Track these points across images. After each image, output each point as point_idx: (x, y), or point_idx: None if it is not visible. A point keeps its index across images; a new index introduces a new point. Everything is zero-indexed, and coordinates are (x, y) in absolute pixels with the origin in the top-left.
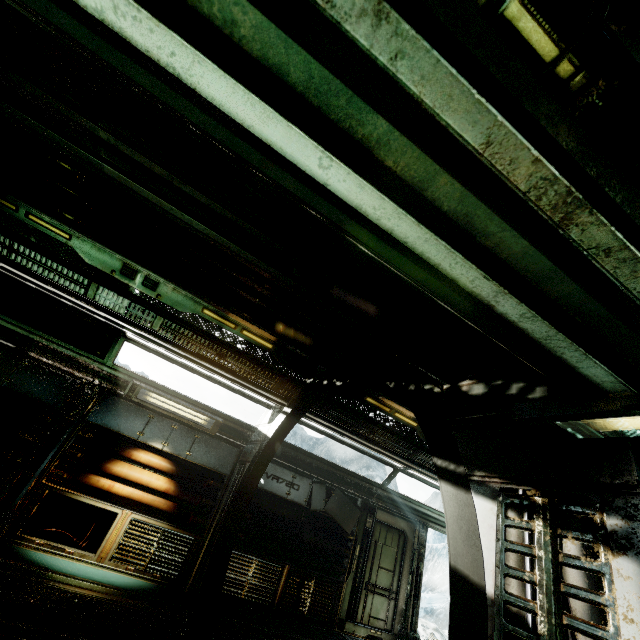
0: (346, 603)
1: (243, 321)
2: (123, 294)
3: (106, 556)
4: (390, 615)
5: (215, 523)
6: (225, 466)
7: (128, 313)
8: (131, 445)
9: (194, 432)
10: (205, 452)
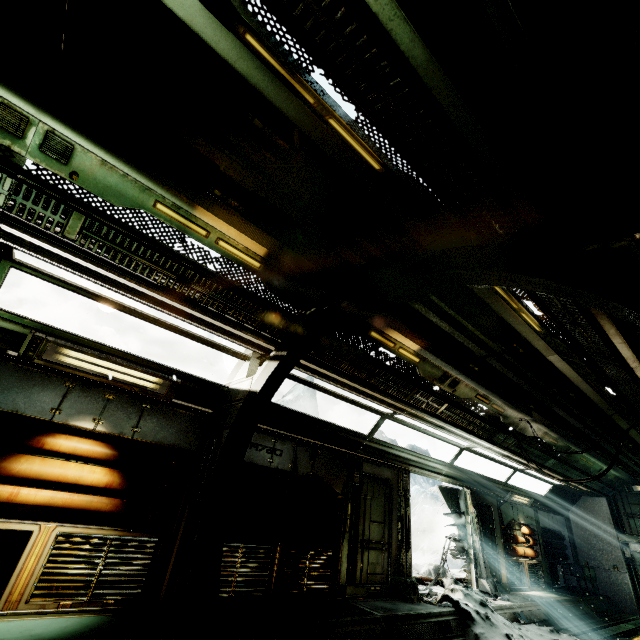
0: (344, 567)
1: (220, 224)
2: (1, 167)
3: (20, 598)
4: (385, 567)
5: (186, 514)
6: (189, 440)
7: (15, 206)
8: (41, 430)
9: (140, 401)
10: (159, 426)
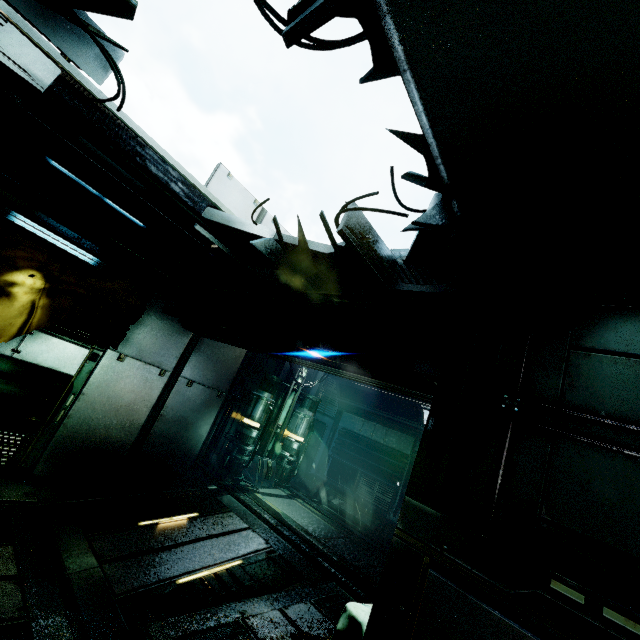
0: None
1: None
2: None
3: None
4: None
5: None
6: None
7: None
8: None
9: None
10: None
